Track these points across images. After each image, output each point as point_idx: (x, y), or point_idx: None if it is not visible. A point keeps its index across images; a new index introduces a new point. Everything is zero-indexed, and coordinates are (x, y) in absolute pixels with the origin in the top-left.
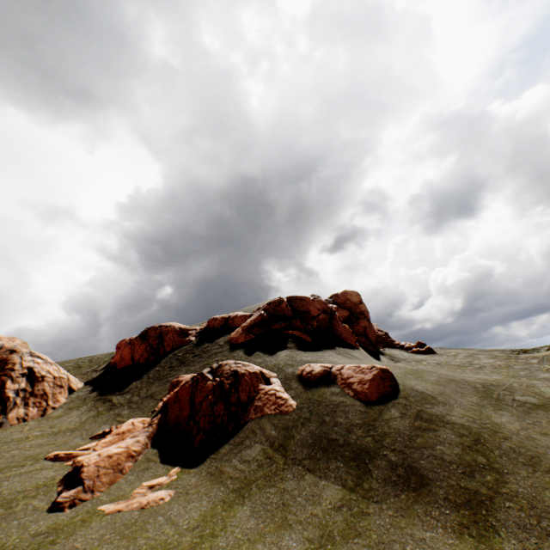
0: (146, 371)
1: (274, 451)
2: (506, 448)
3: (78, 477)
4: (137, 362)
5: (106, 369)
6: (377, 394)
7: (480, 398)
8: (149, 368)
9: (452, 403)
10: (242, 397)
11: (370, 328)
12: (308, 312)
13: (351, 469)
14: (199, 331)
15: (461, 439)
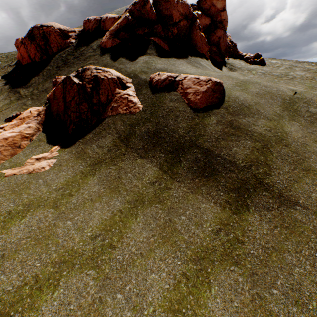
0: (41, 70)
1: (120, 141)
2: (283, 153)
3: None
4: (34, 61)
5: (16, 65)
6: (205, 105)
7: (283, 109)
8: (43, 67)
9: (260, 114)
10: (102, 99)
11: (224, 39)
12: (171, 17)
13: (168, 159)
14: (78, 34)
15: (254, 145)
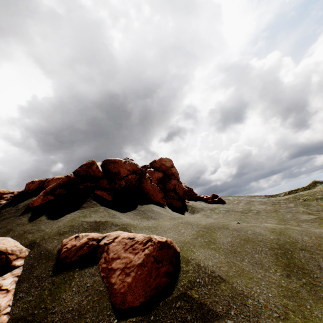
0: None
1: None
2: None
3: None
4: None
5: None
6: (143, 296)
7: (285, 270)
8: None
9: (258, 298)
10: None
11: (179, 186)
12: (119, 173)
13: None
14: (16, 194)
15: None
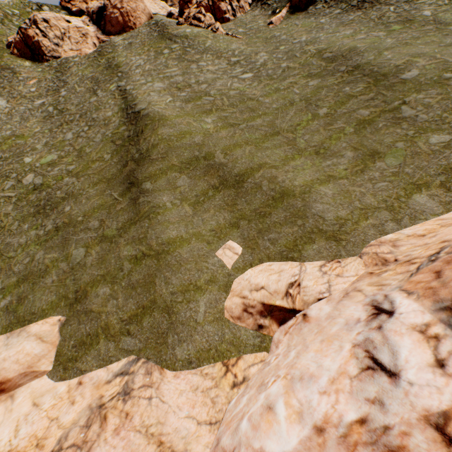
0: None
1: (325, 6)
2: None
3: (271, 23)
4: None
5: None
6: None
7: None
8: None
9: None
10: None
11: None
12: None
13: (345, 5)
14: None
15: None
